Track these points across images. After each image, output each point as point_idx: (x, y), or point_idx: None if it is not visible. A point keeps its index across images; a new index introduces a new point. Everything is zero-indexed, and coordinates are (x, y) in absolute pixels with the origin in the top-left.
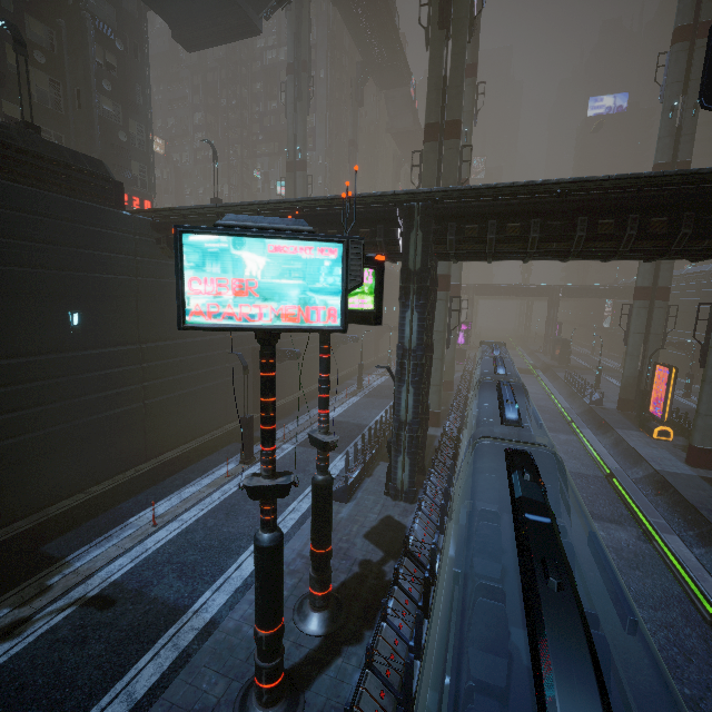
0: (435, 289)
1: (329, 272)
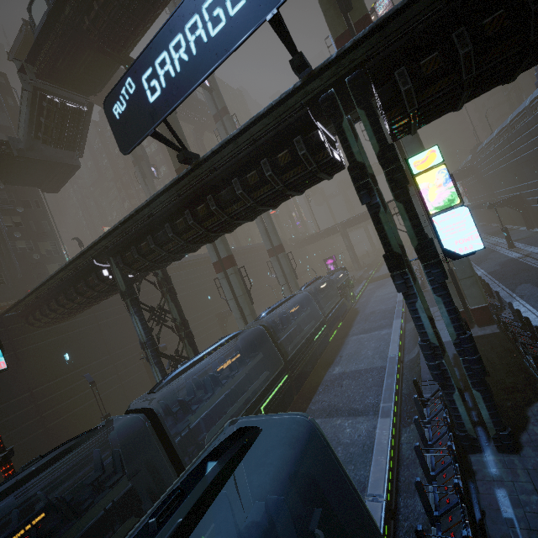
0: (170, 287)
1: None
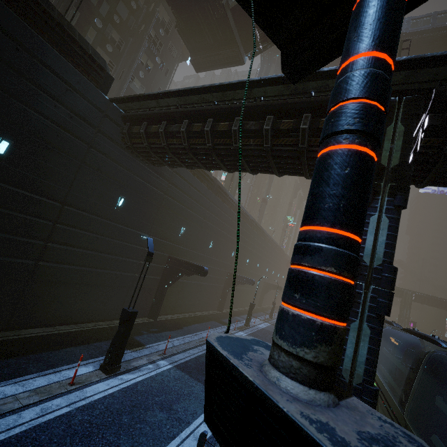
0: None
1: None
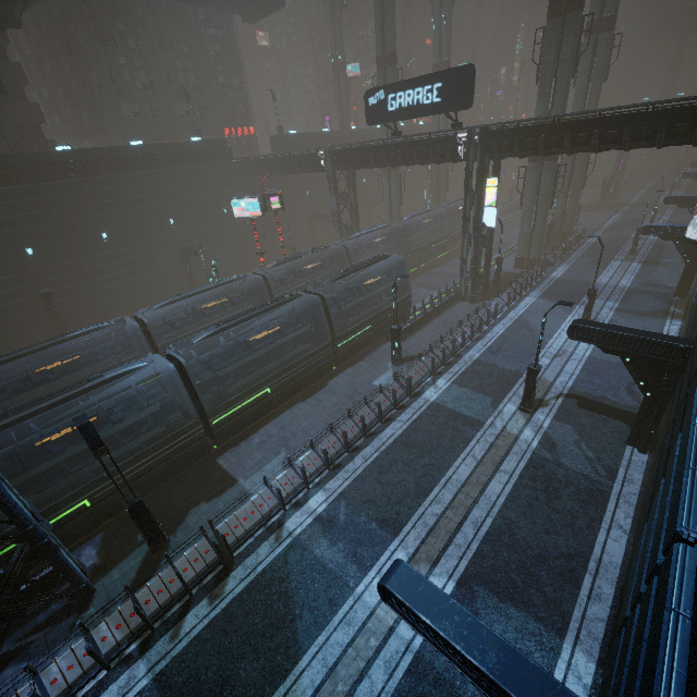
0: (354, 181)
1: (257, 204)
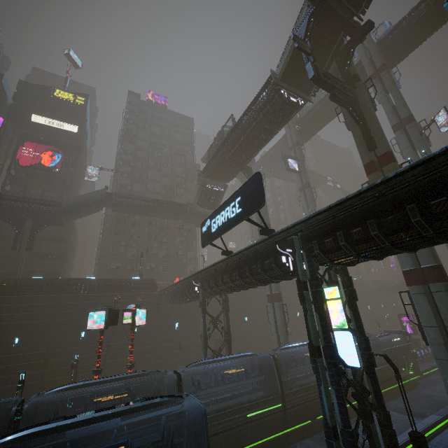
0: (226, 306)
1: (104, 316)
